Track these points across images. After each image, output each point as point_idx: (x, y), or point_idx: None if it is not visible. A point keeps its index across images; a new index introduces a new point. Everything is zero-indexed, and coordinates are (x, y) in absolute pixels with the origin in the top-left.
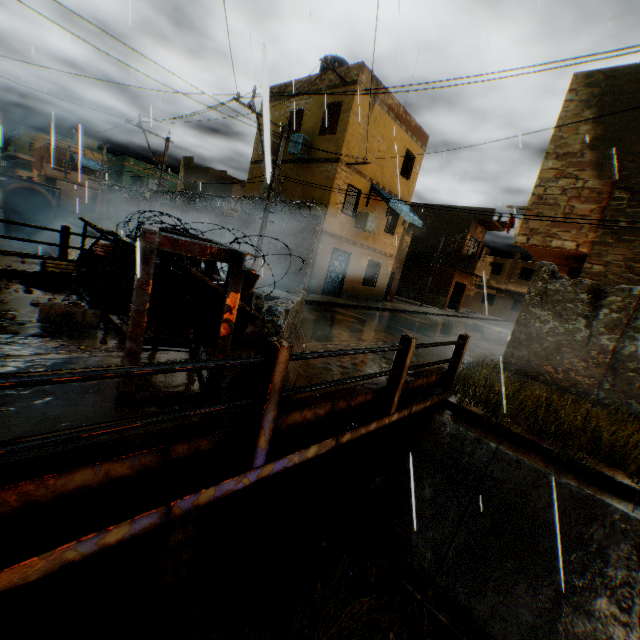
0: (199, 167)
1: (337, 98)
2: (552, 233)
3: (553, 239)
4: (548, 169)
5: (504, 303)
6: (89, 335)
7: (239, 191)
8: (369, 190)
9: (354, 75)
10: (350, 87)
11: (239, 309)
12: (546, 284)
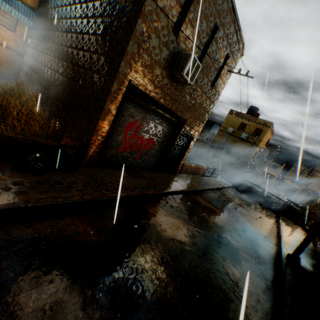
0: None
1: (261, 127)
2: (317, 189)
3: (317, 190)
4: (319, 174)
5: (262, 176)
6: (265, 208)
7: None
8: (258, 151)
9: (269, 124)
10: (266, 127)
11: (281, 206)
12: (317, 203)
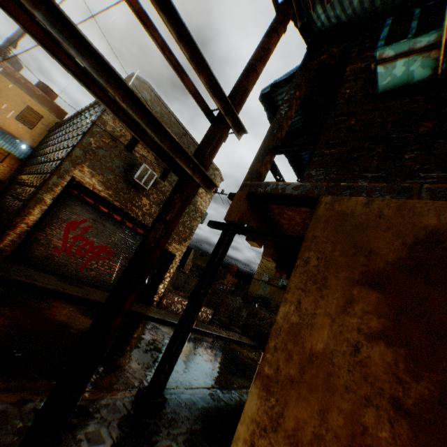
0: (204, 257)
1: None
2: None
3: None
4: None
5: None
6: None
7: (228, 277)
8: None
9: None
10: None
11: None
12: None
